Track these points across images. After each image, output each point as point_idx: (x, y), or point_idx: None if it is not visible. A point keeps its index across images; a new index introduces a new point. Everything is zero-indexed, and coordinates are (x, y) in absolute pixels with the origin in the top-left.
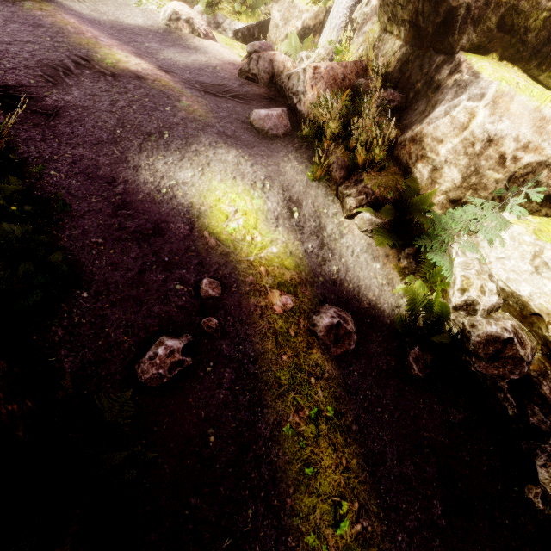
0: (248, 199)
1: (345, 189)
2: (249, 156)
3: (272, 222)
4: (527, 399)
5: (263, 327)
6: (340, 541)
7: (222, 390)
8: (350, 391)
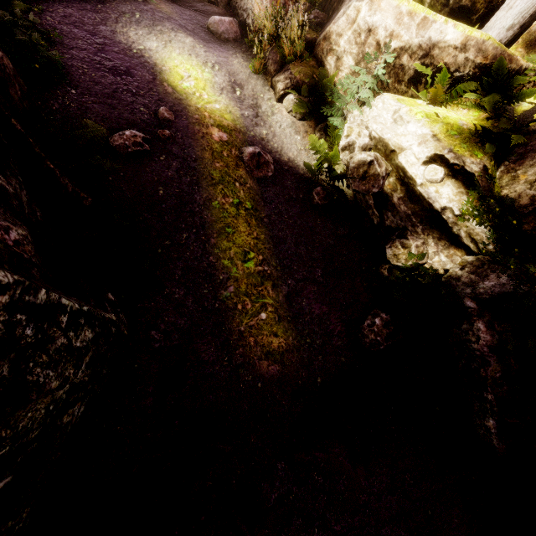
0: (200, 70)
1: (276, 78)
2: (204, 46)
3: (218, 90)
4: (385, 209)
5: (203, 143)
6: (246, 270)
7: (170, 171)
8: (266, 201)
